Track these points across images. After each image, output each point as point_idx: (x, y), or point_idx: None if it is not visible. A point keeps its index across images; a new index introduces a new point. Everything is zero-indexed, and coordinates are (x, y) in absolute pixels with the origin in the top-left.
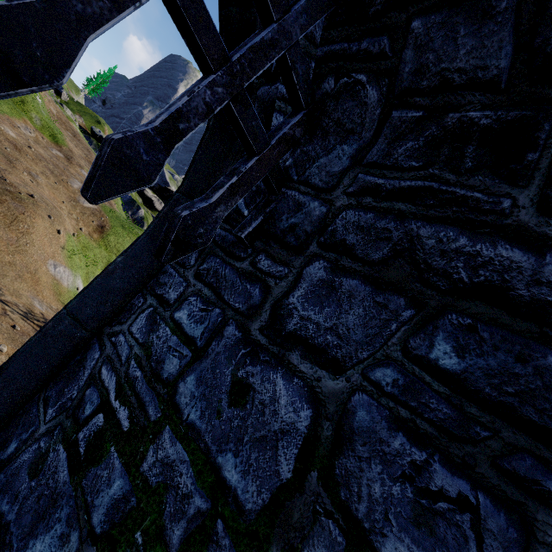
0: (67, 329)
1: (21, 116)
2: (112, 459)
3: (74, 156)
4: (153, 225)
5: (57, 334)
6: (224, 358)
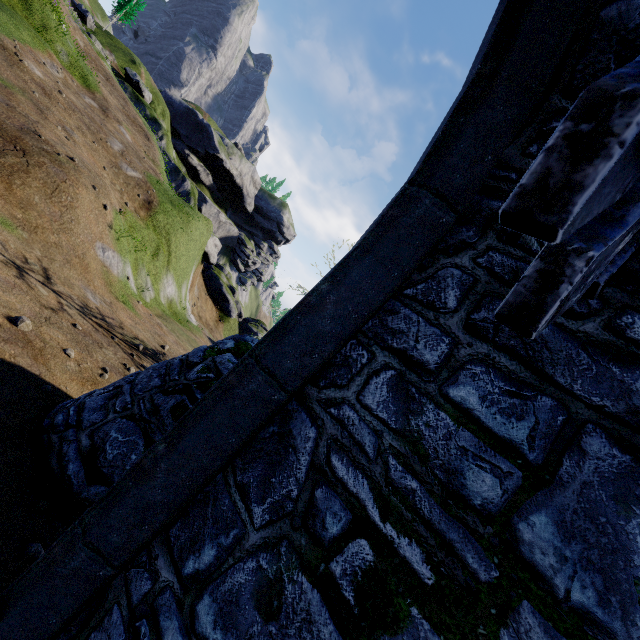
0: (261, 388)
1: (45, 47)
2: (422, 631)
3: (110, 107)
4: (375, 237)
5: (247, 395)
6: (608, 497)
